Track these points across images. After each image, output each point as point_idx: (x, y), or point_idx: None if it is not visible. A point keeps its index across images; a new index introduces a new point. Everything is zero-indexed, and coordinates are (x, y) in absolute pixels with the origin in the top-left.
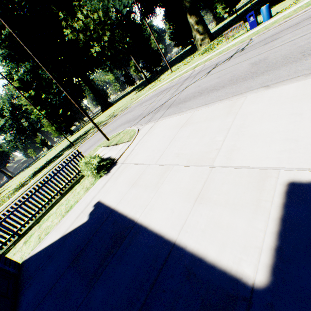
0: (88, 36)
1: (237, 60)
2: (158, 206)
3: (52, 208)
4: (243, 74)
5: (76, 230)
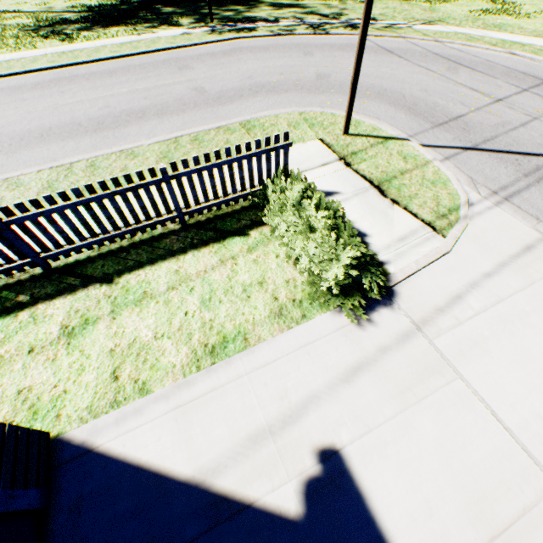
0: None
1: None
2: None
3: (152, 258)
4: None
5: (254, 519)
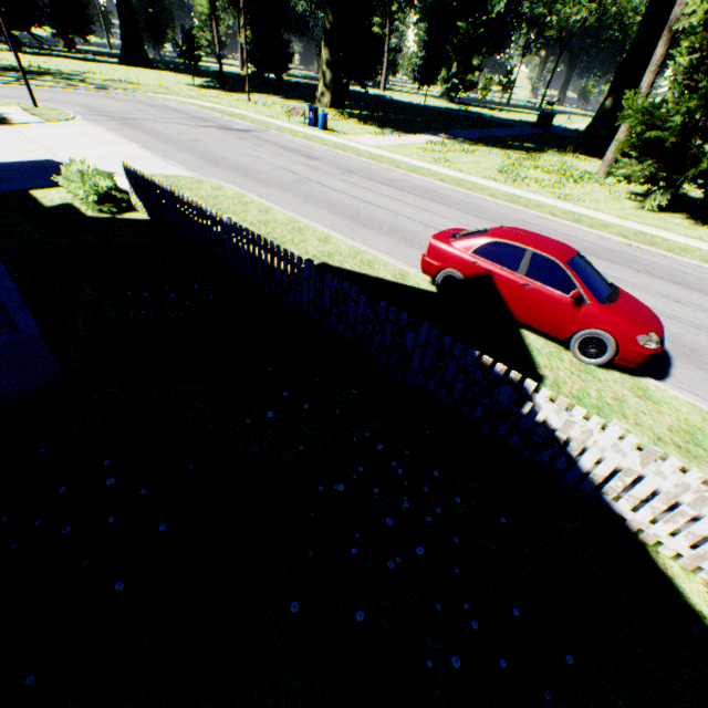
0: None
1: (216, 134)
2: None
3: None
4: (178, 140)
5: None
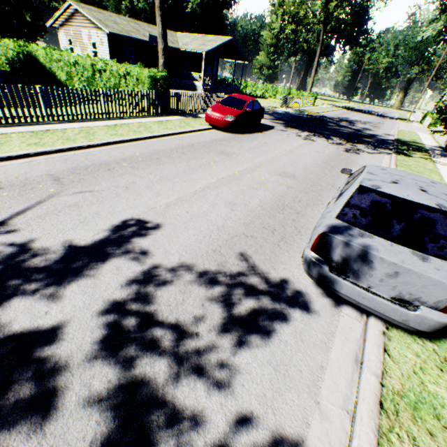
0: None
1: None
2: None
3: None
4: None
5: None
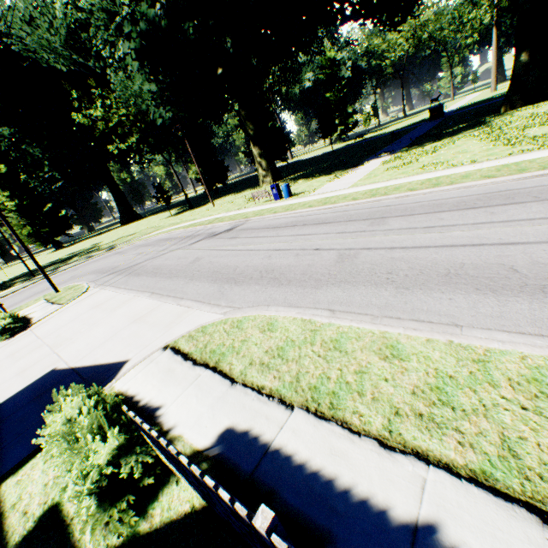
0: (109, 129)
1: (208, 244)
2: (2, 374)
3: None
4: (179, 267)
5: None
